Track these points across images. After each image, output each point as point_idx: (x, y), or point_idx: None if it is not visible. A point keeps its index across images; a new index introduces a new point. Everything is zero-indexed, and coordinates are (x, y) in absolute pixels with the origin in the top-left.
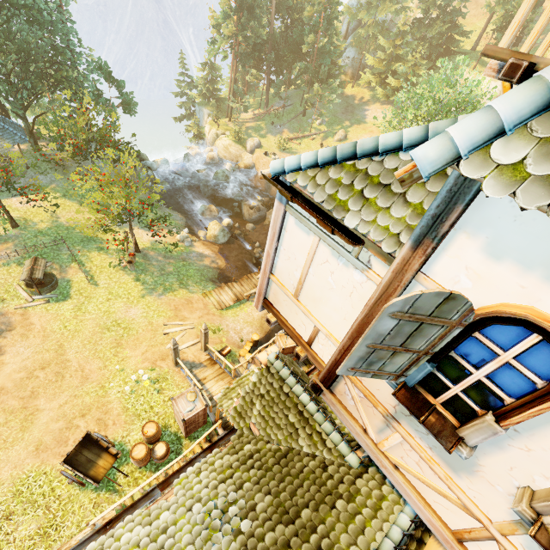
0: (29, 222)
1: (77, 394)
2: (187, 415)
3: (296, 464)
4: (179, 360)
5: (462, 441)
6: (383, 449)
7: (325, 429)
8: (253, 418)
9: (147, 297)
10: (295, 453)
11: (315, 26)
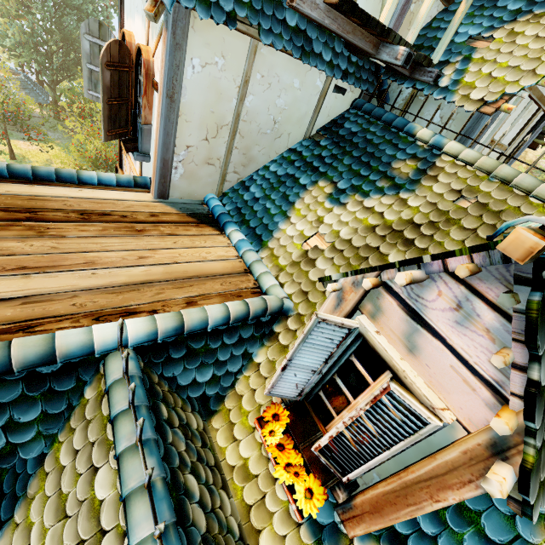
0: (26, 159)
1: None
2: None
3: None
4: None
5: None
6: None
7: None
8: None
9: None
10: None
11: None
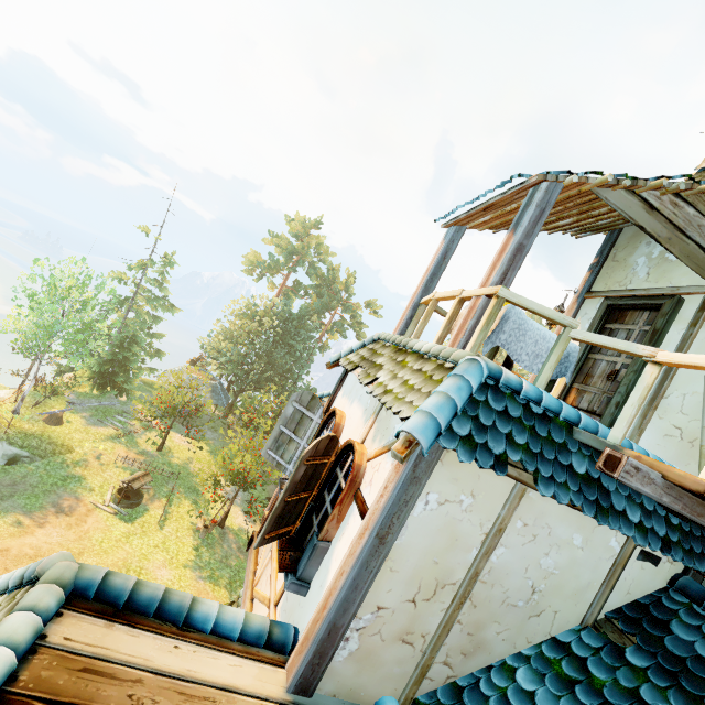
0: (171, 453)
1: None
2: None
3: None
4: None
5: None
6: (255, 583)
7: None
8: None
9: (188, 570)
10: None
11: None
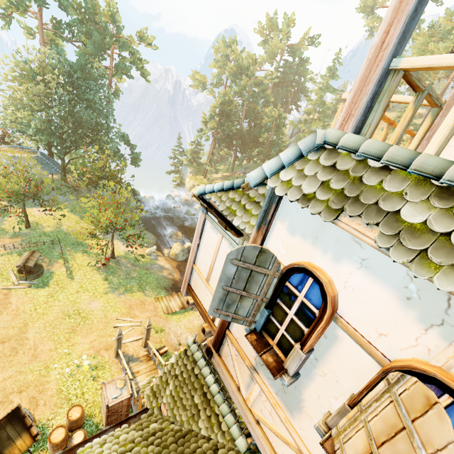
0: (39, 225)
1: (23, 370)
2: (112, 401)
3: (191, 444)
4: (120, 351)
5: (286, 372)
6: (250, 405)
7: (222, 410)
8: (164, 397)
9: (109, 294)
10: (193, 434)
11: (269, 128)
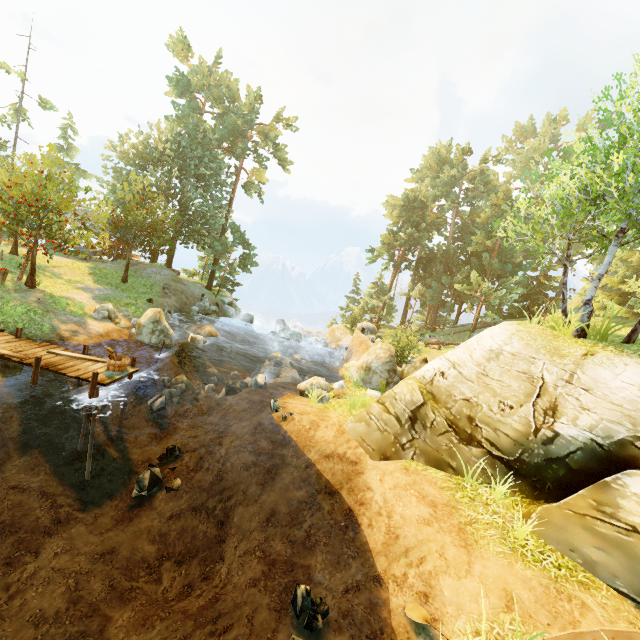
0: None
1: None
2: None
3: None
4: None
5: None
6: None
7: None
8: None
9: None
10: None
11: (491, 231)
